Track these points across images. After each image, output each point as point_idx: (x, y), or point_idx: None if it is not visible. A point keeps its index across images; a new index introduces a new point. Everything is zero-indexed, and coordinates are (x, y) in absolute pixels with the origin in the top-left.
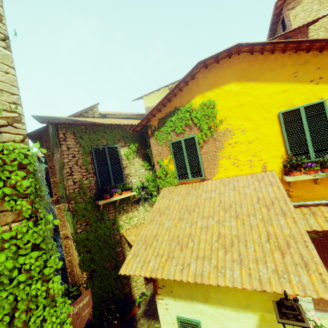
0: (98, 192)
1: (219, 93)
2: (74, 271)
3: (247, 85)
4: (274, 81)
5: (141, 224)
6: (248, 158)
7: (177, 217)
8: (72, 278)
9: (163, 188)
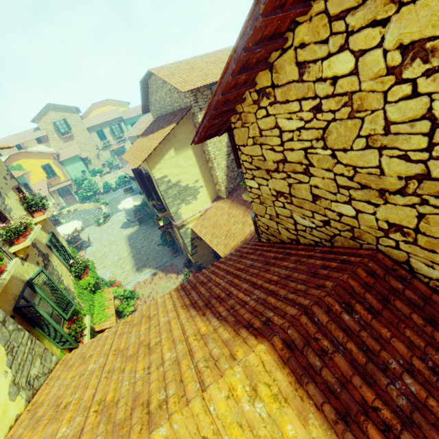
0: None
1: (21, 162)
2: None
3: (29, 160)
4: (36, 159)
5: None
6: (38, 178)
7: None
8: None
9: None
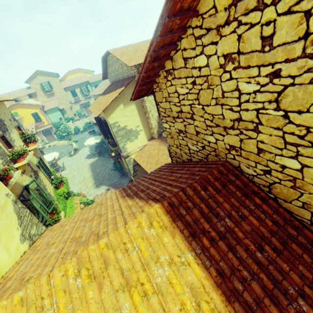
0: None
1: (17, 110)
2: None
3: (23, 109)
4: (28, 108)
5: None
6: (29, 122)
7: None
8: None
9: None
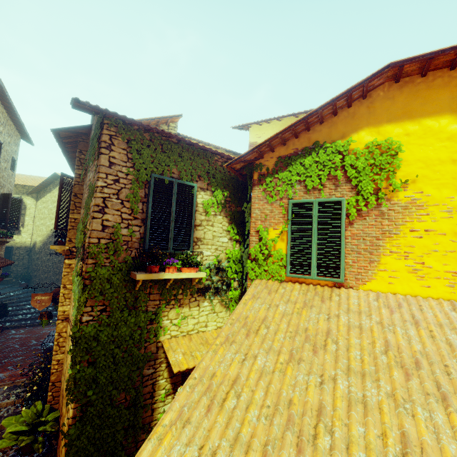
0: (141, 257)
1: (412, 130)
2: (61, 382)
3: None
4: None
5: (198, 332)
6: (449, 267)
7: (286, 349)
8: (54, 393)
9: (255, 279)
